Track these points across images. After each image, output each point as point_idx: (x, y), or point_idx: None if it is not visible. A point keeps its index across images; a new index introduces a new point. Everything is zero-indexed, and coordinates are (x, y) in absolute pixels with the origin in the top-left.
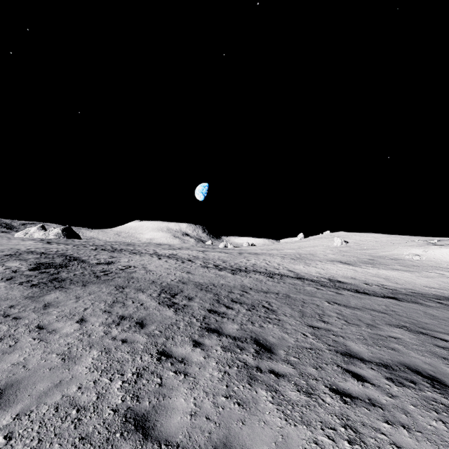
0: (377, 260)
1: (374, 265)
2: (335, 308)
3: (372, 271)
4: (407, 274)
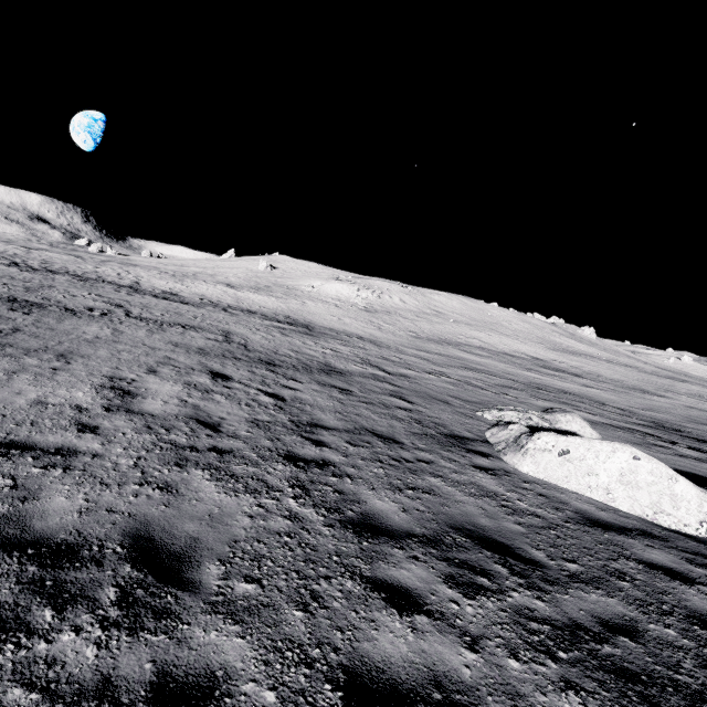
0: (271, 288)
1: (258, 291)
2: (84, 295)
3: (243, 294)
4: (271, 300)
